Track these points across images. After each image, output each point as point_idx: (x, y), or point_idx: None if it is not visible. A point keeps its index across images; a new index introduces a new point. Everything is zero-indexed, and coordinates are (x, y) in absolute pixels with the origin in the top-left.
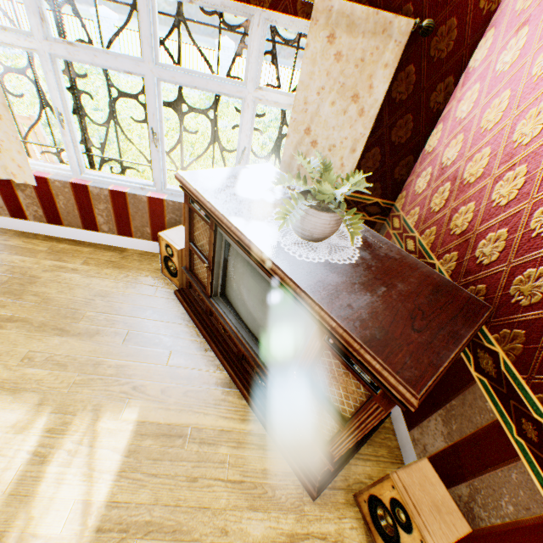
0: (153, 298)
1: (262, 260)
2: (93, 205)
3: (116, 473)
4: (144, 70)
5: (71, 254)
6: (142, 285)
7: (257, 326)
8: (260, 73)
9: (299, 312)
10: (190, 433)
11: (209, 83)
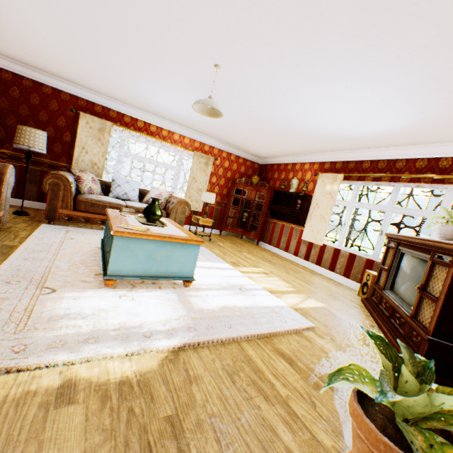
0: (347, 295)
1: (411, 237)
2: (338, 258)
3: (309, 306)
4: (386, 209)
5: (317, 275)
6: (344, 291)
7: (404, 287)
8: (448, 208)
9: (426, 260)
10: (344, 320)
11: (417, 212)
